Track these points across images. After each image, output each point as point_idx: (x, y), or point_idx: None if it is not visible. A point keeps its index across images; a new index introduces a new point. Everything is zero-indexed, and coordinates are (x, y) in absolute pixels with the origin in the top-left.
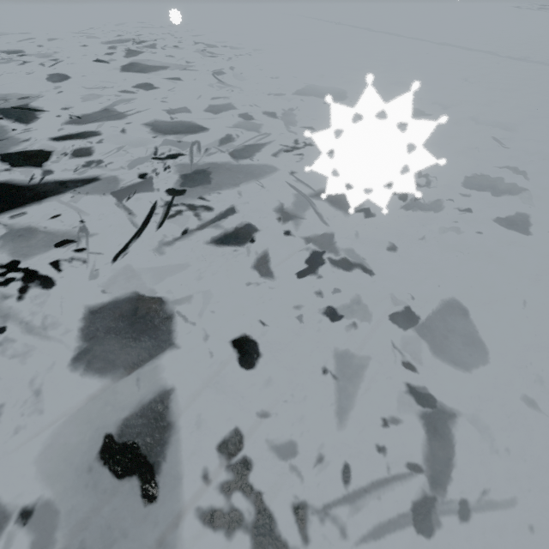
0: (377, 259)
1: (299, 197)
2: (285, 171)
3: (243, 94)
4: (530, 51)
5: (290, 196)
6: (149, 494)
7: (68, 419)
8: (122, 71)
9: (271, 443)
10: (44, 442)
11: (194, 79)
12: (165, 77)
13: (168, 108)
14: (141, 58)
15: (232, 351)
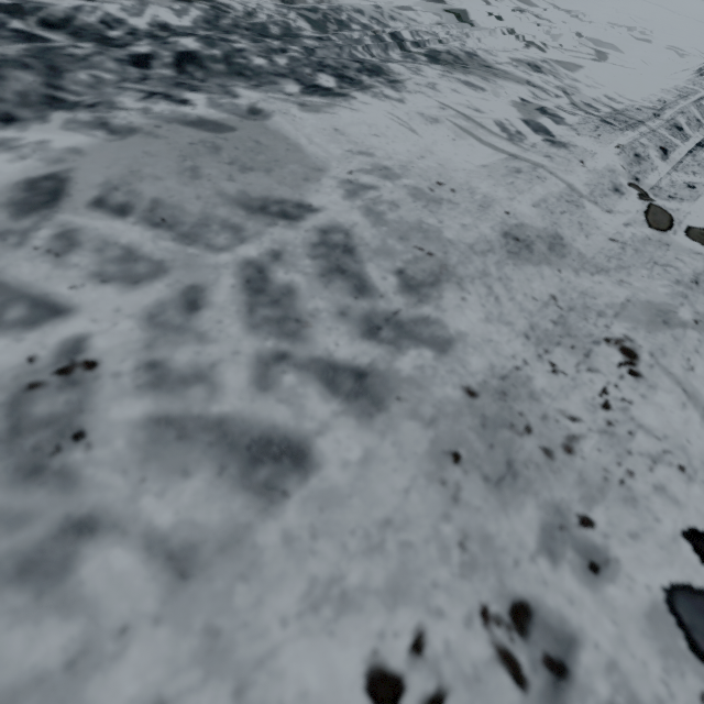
0: (557, 23)
1: None
2: None
3: None
4: (665, 4)
5: None
6: (473, 27)
7: (419, 2)
8: None
9: (522, 34)
10: (412, 3)
11: None
12: None
13: None
14: None
15: (487, 15)
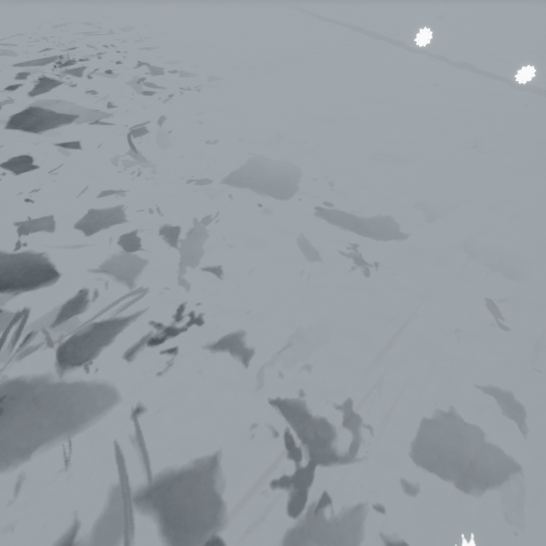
0: None
1: (116, 501)
2: (127, 404)
3: (151, 182)
4: None
5: (101, 497)
6: None
7: None
8: (8, 126)
9: None
10: None
11: (98, 145)
12: (59, 141)
13: (26, 218)
14: (50, 98)
15: None
